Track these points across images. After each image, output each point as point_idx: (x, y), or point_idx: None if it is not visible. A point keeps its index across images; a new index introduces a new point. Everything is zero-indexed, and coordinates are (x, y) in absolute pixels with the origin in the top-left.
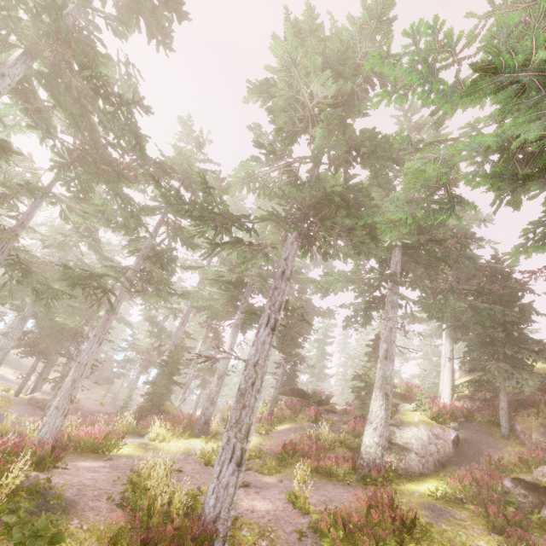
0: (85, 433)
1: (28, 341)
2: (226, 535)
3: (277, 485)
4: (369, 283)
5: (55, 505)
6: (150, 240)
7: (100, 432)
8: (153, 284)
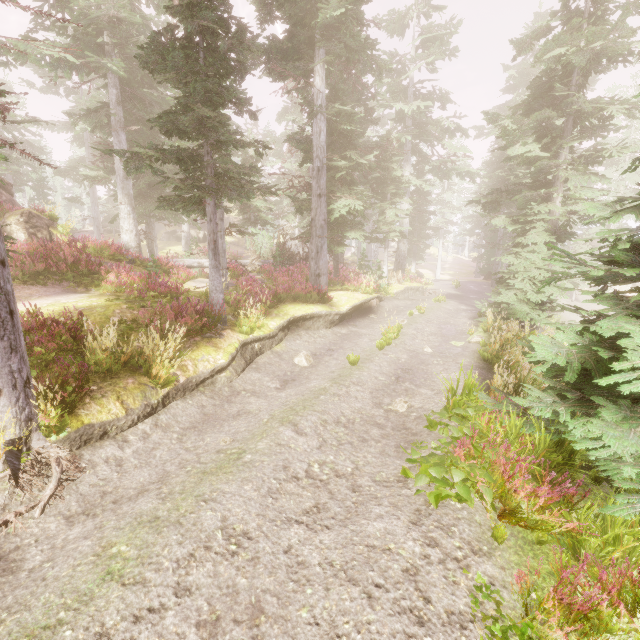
0: None
1: None
2: None
3: None
4: None
5: None
6: None
7: None
8: None
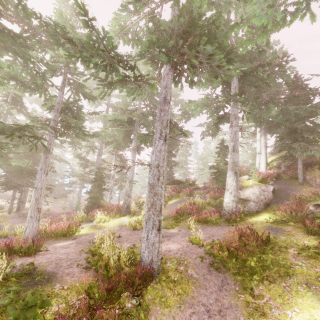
0: (55, 227)
1: (3, 182)
2: (159, 269)
3: (178, 233)
4: (217, 106)
5: (41, 279)
6: (59, 97)
7: (64, 225)
8: (72, 129)
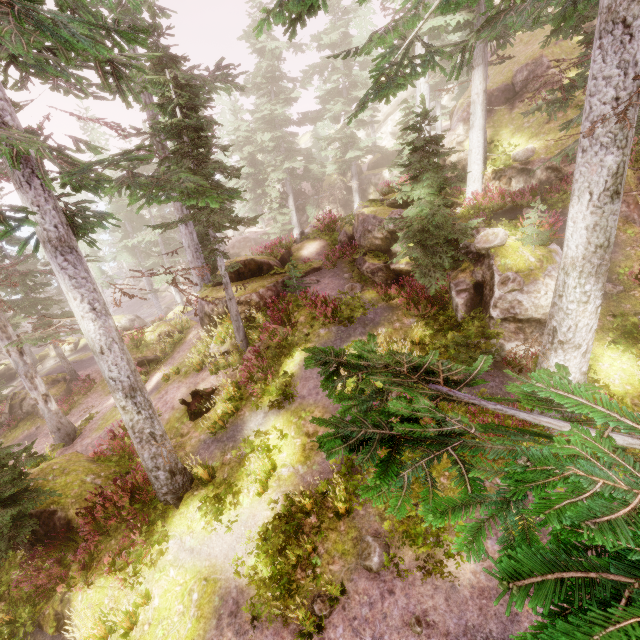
0: None
1: None
2: None
3: None
4: None
5: None
6: None
7: None
8: None
